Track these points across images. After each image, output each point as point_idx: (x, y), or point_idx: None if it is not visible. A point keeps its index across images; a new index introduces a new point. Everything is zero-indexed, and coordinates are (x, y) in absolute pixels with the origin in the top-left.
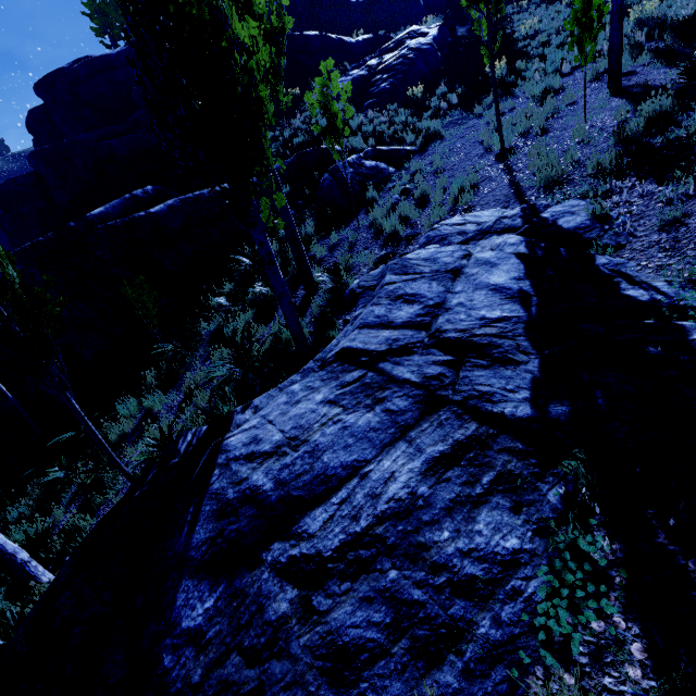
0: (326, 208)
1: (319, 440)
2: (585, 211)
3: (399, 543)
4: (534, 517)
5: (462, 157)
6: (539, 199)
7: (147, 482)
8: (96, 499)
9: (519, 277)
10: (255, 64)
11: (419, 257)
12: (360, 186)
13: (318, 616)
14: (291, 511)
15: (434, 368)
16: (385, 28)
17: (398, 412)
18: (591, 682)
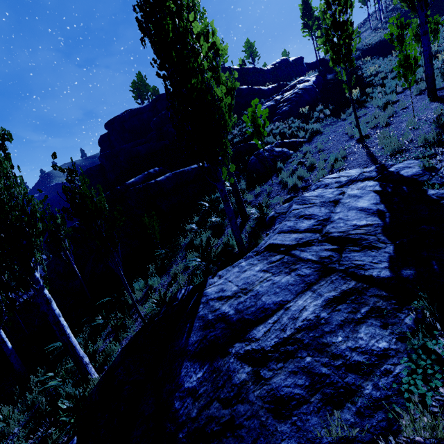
0: (252, 174)
1: (259, 289)
2: (418, 166)
3: (311, 342)
4: (396, 330)
5: (335, 142)
6: (387, 161)
7: (161, 313)
8: (121, 334)
9: (376, 203)
10: (223, 105)
11: (312, 195)
12: (272, 161)
13: (264, 380)
14: (245, 326)
15: (326, 252)
16: (284, 80)
17: (305, 275)
18: (441, 421)
